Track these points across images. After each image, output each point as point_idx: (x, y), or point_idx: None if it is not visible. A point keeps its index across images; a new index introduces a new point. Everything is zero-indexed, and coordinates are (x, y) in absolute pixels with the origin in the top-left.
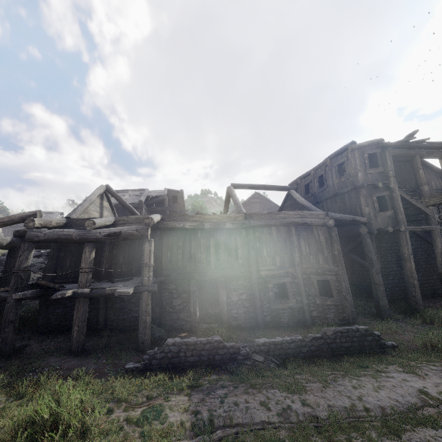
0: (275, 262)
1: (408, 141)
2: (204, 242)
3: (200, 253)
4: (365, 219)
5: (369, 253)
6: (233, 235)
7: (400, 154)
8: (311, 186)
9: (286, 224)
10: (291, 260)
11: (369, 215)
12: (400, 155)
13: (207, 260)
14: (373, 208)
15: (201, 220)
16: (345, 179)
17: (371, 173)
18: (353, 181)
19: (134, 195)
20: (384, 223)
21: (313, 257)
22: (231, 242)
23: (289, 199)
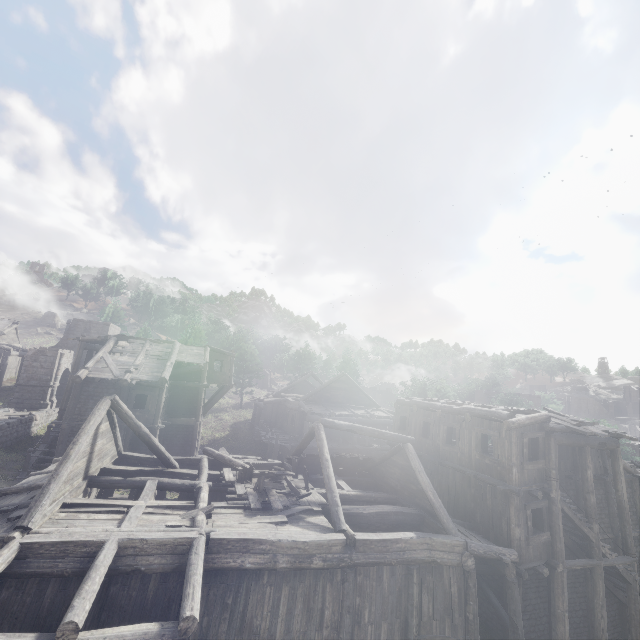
0: (380, 634)
1: (580, 427)
2: (272, 593)
3: (261, 616)
4: (516, 555)
5: (515, 617)
6: (321, 581)
7: (568, 443)
8: (433, 430)
9: (406, 562)
10: (403, 629)
11: (520, 542)
12: (568, 444)
13: (271, 630)
14: (525, 528)
15: (273, 550)
16: (491, 463)
17: (529, 468)
18: (502, 474)
19: (153, 356)
20: (536, 553)
21: (437, 623)
22: (316, 595)
23: (402, 457)
